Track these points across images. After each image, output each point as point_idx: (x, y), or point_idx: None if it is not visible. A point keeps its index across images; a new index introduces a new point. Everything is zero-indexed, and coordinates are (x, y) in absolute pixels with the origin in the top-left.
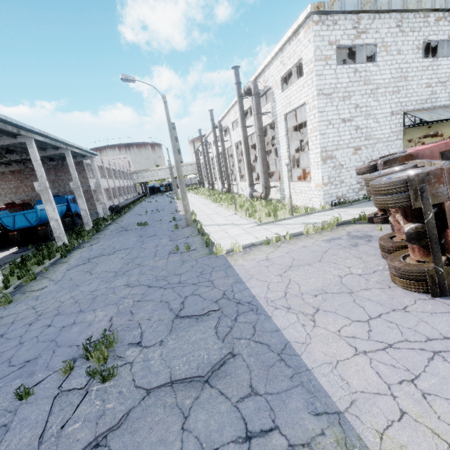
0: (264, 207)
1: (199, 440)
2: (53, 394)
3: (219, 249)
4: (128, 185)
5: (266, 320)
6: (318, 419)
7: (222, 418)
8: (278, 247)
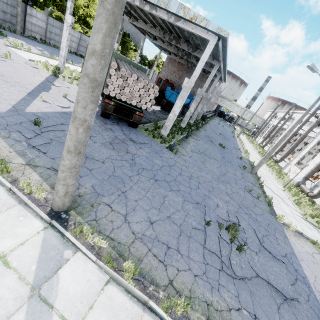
0: (311, 206)
1: None
2: (216, 234)
3: (280, 218)
4: (213, 102)
5: (316, 300)
6: None
7: None
8: None
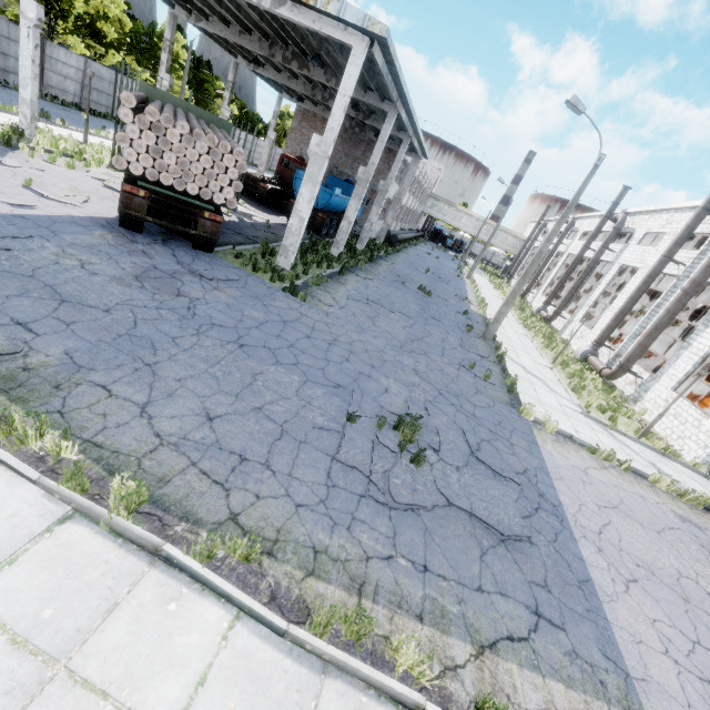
0: (602, 392)
1: (495, 578)
2: (370, 437)
3: (528, 411)
4: (416, 210)
5: (571, 539)
6: (606, 660)
7: (516, 581)
8: (605, 469)
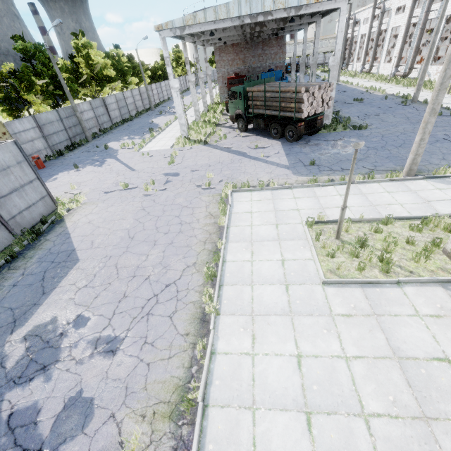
0: None
1: None
2: None
3: None
4: None
5: None
6: None
7: None
8: None
